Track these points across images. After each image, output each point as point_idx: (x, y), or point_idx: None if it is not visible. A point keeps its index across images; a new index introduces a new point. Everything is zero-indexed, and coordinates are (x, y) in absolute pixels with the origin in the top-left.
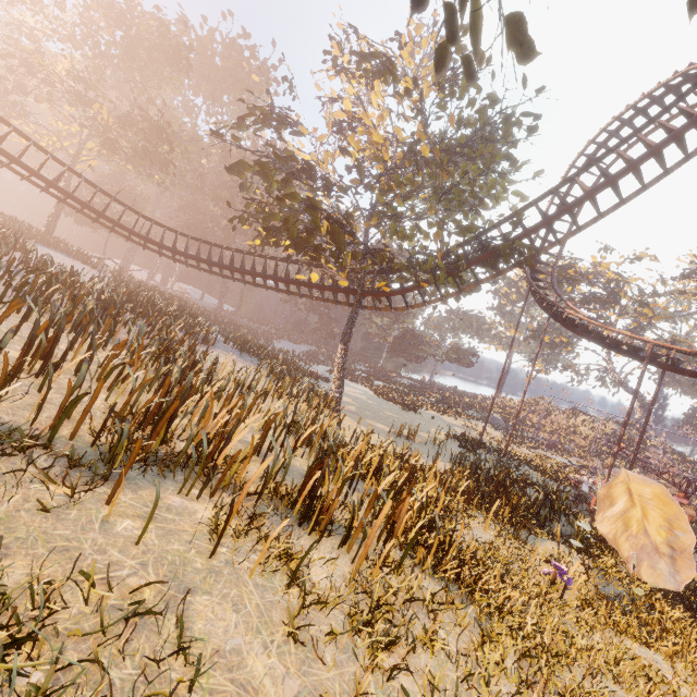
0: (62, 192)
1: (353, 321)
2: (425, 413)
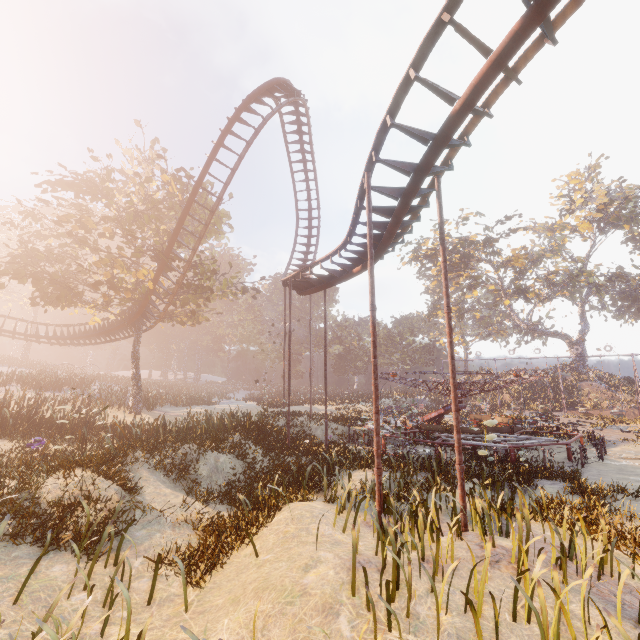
0: None
1: (135, 342)
2: (297, 407)
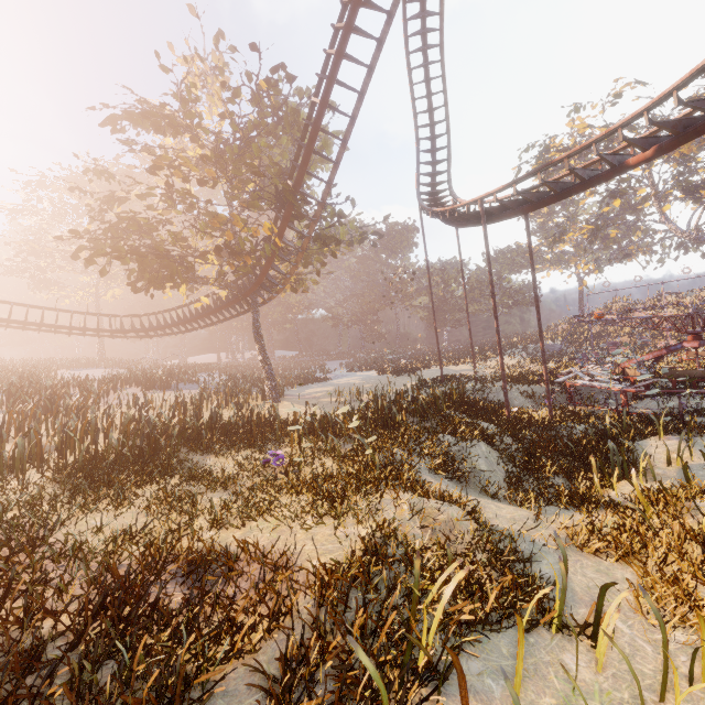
0: (49, 326)
1: (255, 320)
2: (427, 371)
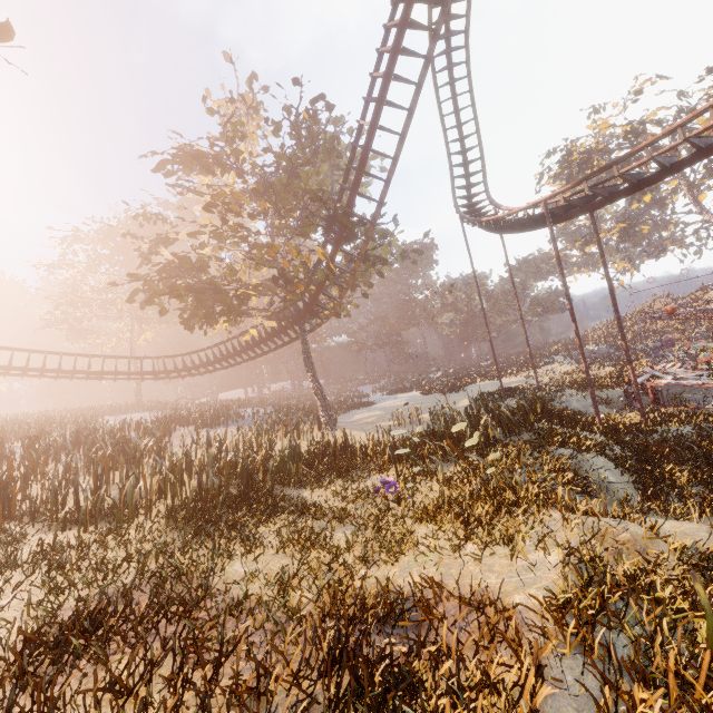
0: (96, 373)
1: (305, 348)
2: (475, 386)
